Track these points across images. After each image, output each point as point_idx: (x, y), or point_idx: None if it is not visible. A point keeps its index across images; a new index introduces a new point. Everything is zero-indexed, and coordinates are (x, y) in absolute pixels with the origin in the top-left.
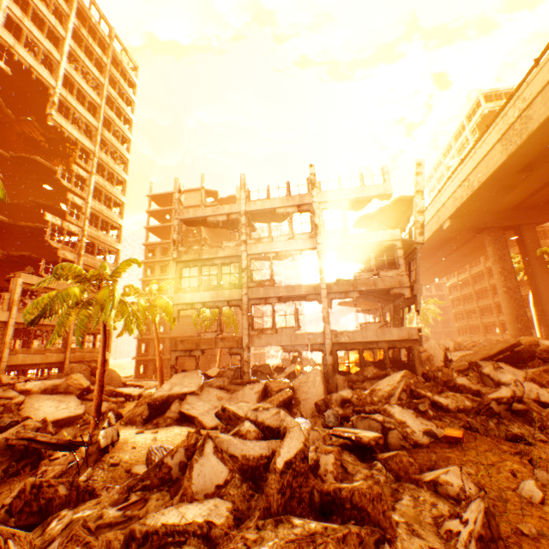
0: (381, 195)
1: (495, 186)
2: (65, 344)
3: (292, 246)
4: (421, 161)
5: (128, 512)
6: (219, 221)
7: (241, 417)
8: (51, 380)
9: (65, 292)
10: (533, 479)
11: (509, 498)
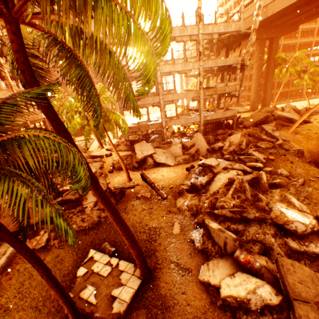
0: (236, 31)
1: (278, 15)
2: None
3: (186, 67)
4: (261, 5)
5: (239, 199)
6: None
7: (211, 165)
8: None
9: None
10: (299, 169)
11: (295, 174)
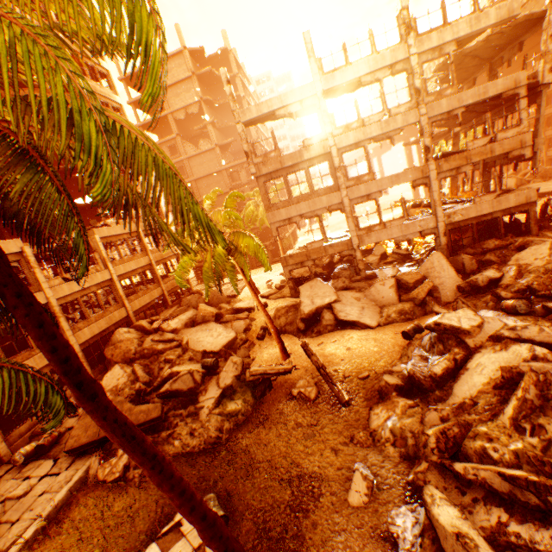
0: (503, 20)
1: None
2: (156, 279)
3: (389, 127)
4: None
5: (541, 437)
6: (291, 114)
7: (459, 328)
8: (183, 316)
9: (216, 254)
10: None
11: None
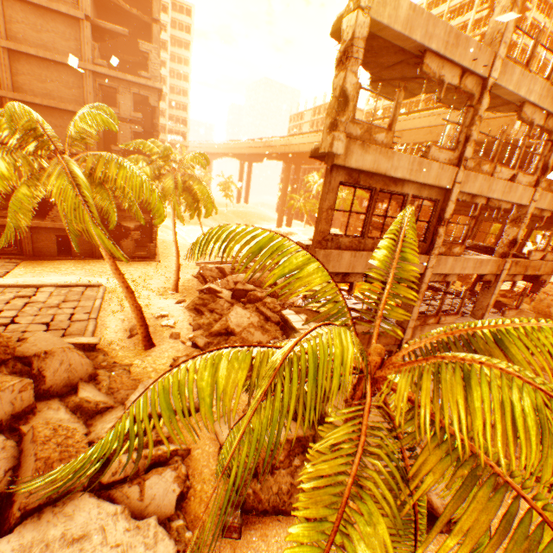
0: None
1: None
2: None
3: (509, 195)
4: None
5: None
6: (441, 81)
7: None
8: None
9: None
10: None
11: None
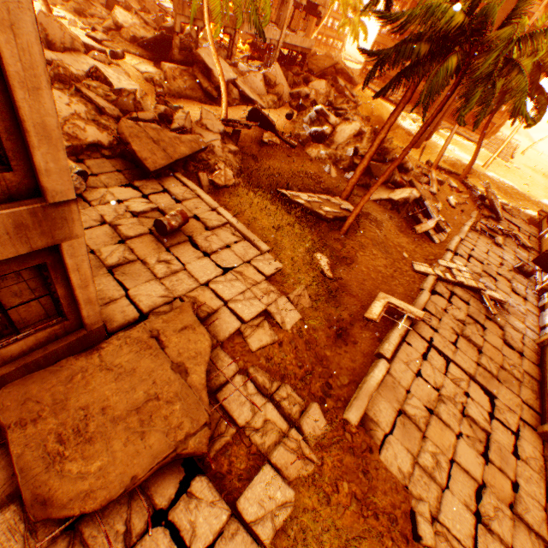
0: None
1: None
2: None
3: None
4: None
5: None
6: None
7: (327, 115)
8: None
9: None
10: None
11: None
